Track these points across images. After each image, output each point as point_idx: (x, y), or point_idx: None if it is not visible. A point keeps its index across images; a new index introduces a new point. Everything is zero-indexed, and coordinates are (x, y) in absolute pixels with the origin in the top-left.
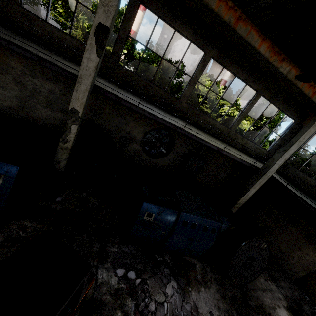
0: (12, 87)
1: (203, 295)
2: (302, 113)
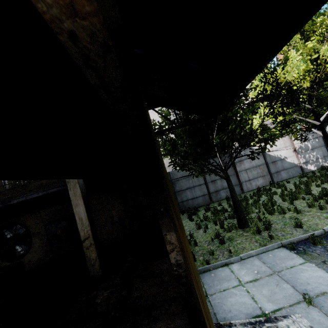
0: None
1: None
2: None
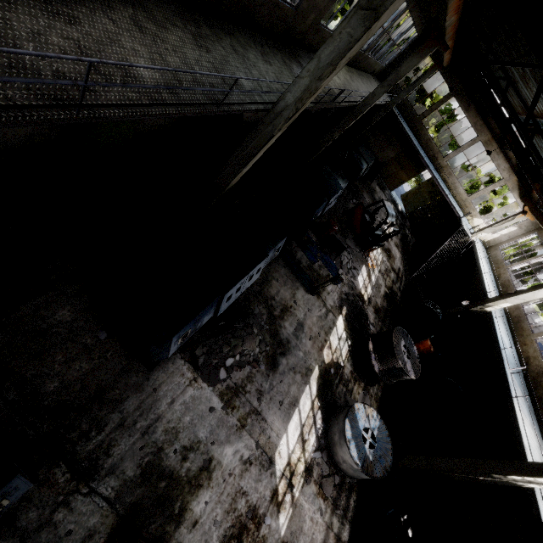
0: None
1: (364, 196)
2: (426, 27)
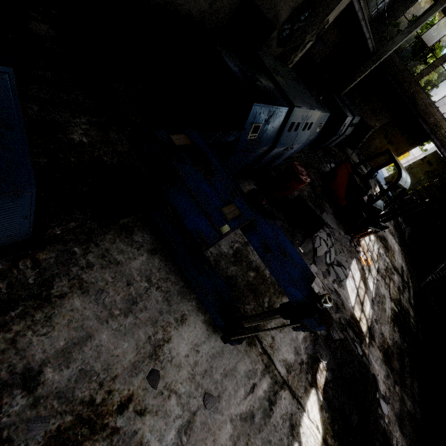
0: None
1: None
2: None
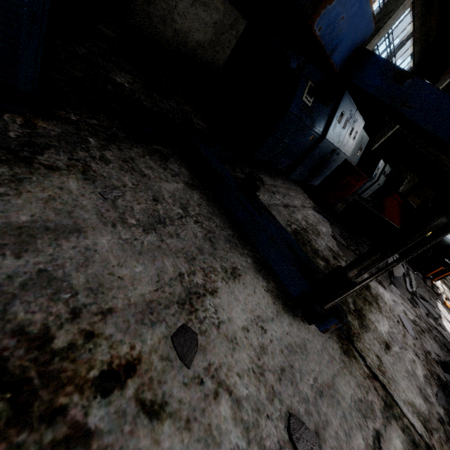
0: (216, 6)
1: None
2: (422, 57)
